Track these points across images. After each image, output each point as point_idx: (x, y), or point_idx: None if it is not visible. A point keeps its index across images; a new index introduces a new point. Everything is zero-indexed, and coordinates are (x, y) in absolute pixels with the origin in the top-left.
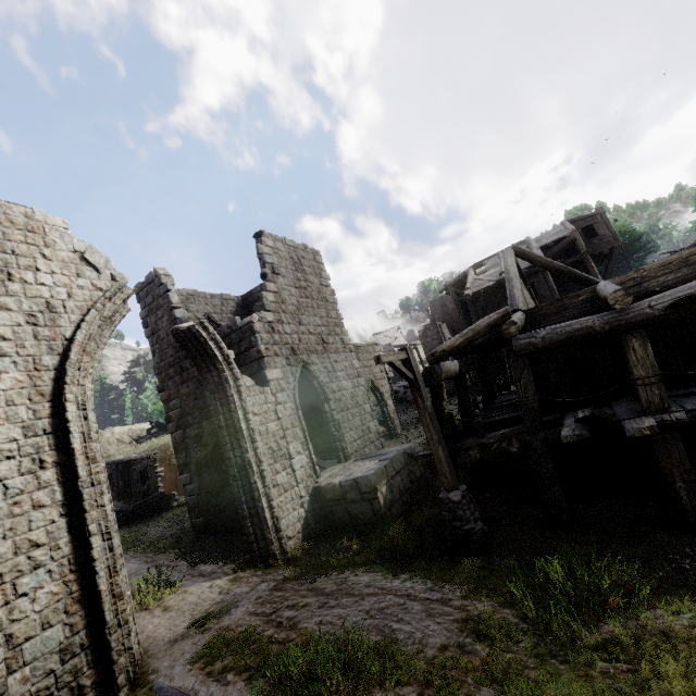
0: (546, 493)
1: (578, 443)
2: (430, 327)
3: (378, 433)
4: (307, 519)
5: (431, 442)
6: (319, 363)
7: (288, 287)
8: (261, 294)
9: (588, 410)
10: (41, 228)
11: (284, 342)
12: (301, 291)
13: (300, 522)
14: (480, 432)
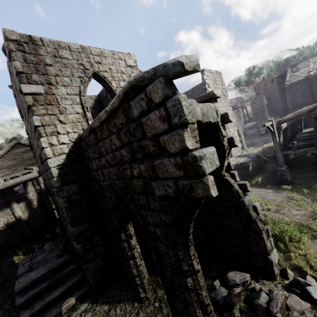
0: None
1: None
2: (257, 98)
3: (241, 148)
4: None
5: (276, 152)
6: None
7: None
8: None
9: None
10: None
11: None
12: None
13: None
14: (294, 149)
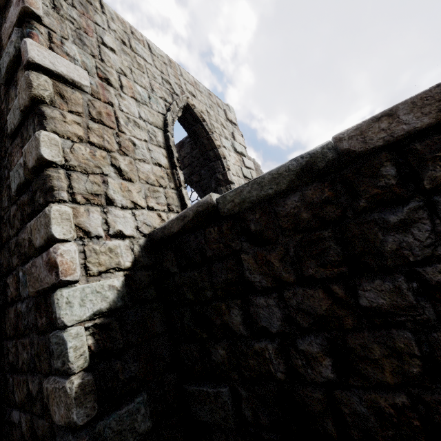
0: None
1: None
2: None
3: None
4: None
5: None
6: None
7: None
8: None
9: None
10: (257, 169)
11: None
12: None
13: None
14: None
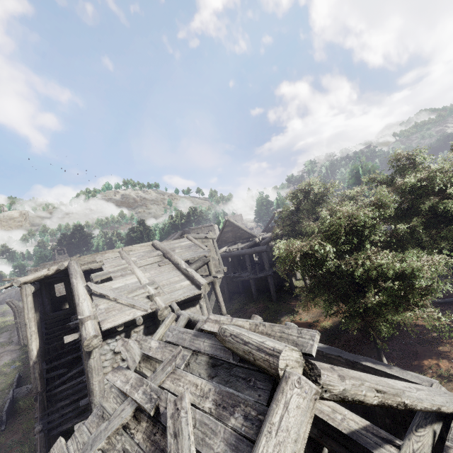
0: None
1: None
2: None
3: None
4: None
5: None
6: None
7: None
8: None
9: None
10: None
11: None
12: None
13: None
14: None
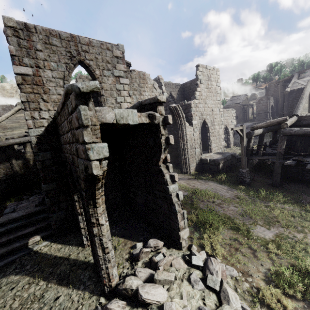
0: (274, 177)
1: (296, 166)
2: (263, 99)
3: (224, 146)
4: (196, 166)
5: (241, 155)
6: (209, 119)
7: (204, 88)
8: (195, 92)
9: (297, 158)
10: (145, 78)
11: (199, 111)
12: (208, 90)
13: (194, 166)
14: (260, 155)
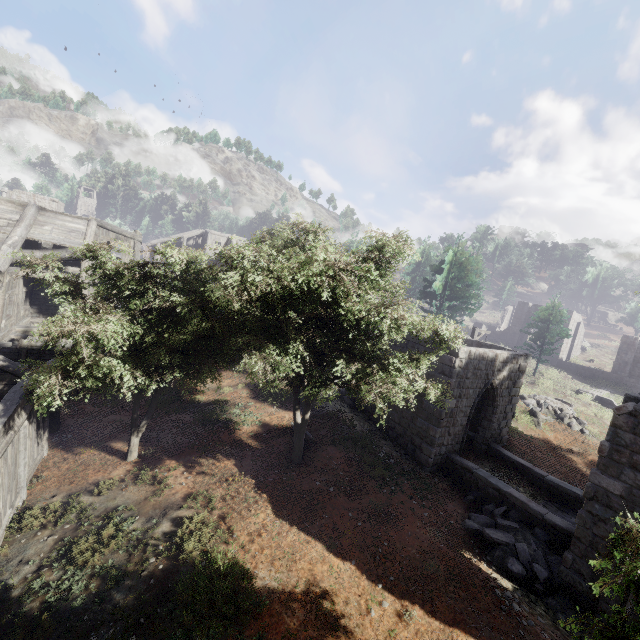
0: None
1: None
2: None
3: None
4: None
5: None
6: None
7: None
8: None
9: None
10: None
11: None
12: None
13: None
14: None
